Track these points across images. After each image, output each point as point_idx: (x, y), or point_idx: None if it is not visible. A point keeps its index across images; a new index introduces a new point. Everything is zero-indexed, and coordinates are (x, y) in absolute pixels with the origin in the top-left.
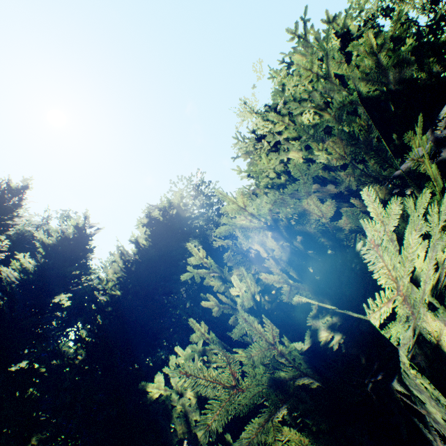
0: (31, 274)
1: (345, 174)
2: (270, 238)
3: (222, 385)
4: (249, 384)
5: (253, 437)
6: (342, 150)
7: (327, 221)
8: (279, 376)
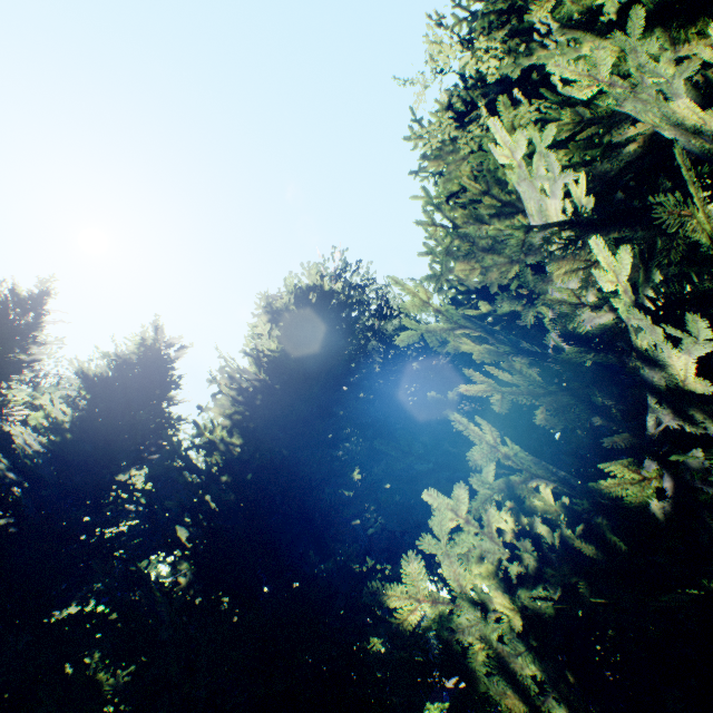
0: (67, 433)
1: None
2: None
3: None
4: None
5: None
6: None
7: None
8: None
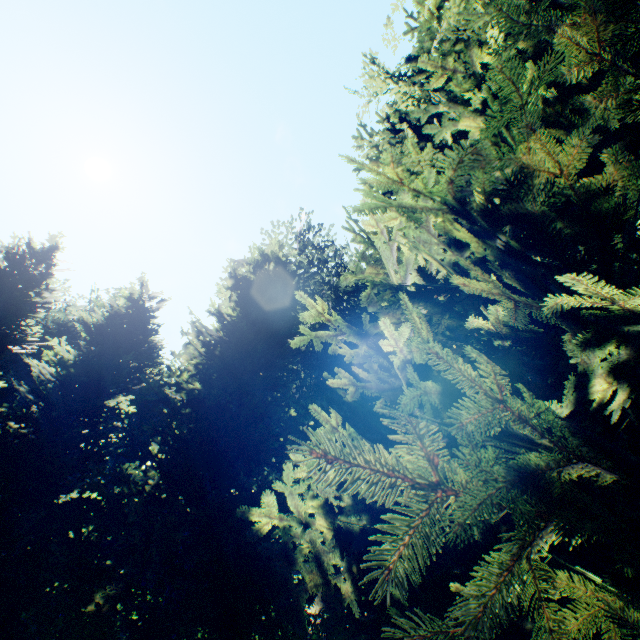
0: (71, 368)
1: (598, 97)
2: (456, 226)
3: (408, 481)
4: (465, 480)
5: (489, 593)
6: (594, 38)
7: (570, 184)
8: (528, 465)
